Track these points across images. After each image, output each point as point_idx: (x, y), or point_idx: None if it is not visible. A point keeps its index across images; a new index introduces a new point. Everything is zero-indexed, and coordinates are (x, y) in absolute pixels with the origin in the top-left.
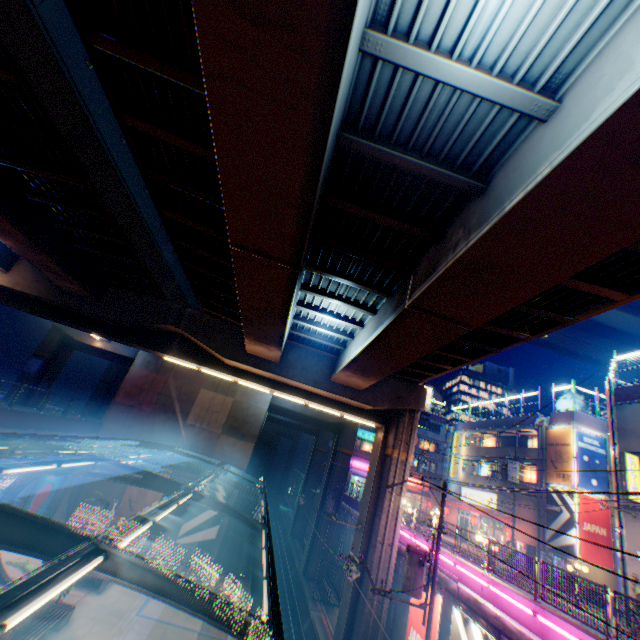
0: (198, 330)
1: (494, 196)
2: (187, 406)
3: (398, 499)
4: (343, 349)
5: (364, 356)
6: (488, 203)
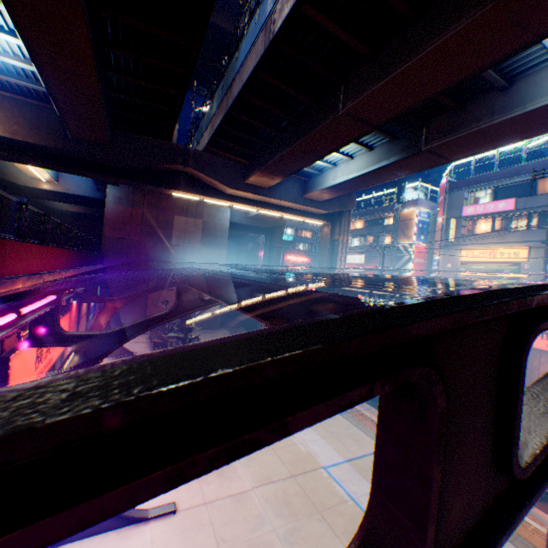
0: (205, 168)
1: (516, 97)
2: (168, 232)
3: (344, 263)
4: (319, 174)
5: (354, 180)
6: (511, 100)
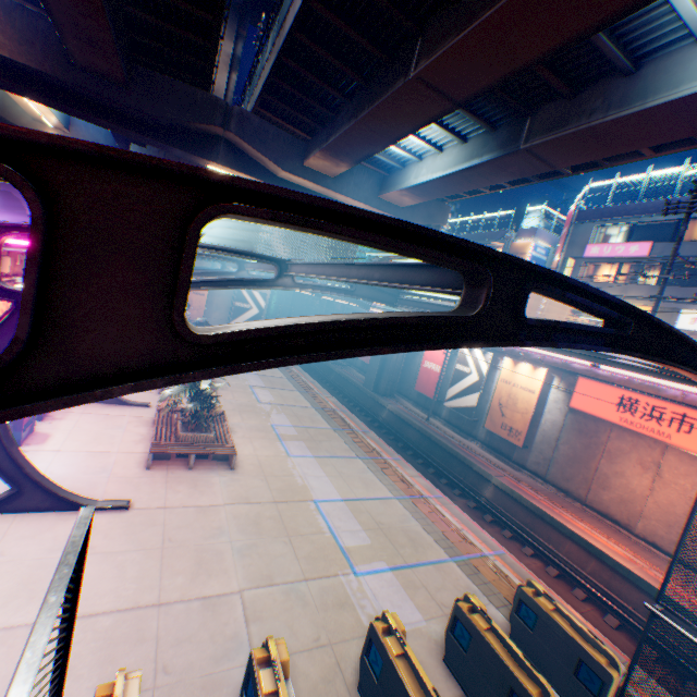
0: (252, 137)
1: (640, 87)
2: None
3: (419, 294)
4: (401, 169)
5: (439, 181)
6: (633, 90)
